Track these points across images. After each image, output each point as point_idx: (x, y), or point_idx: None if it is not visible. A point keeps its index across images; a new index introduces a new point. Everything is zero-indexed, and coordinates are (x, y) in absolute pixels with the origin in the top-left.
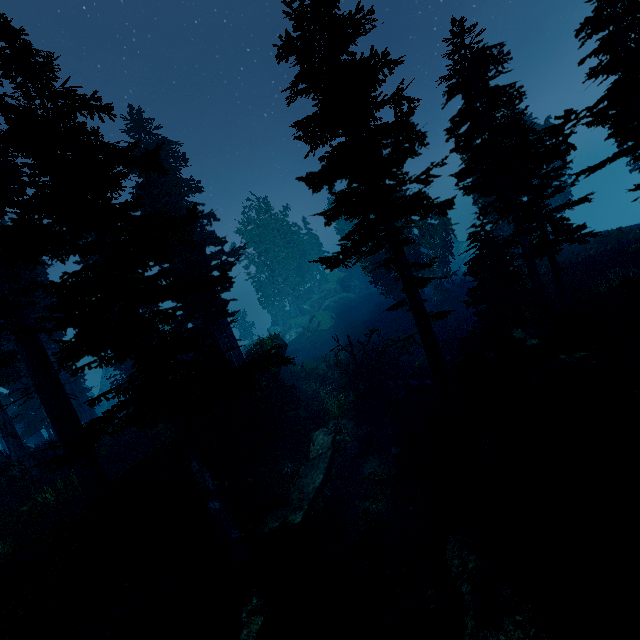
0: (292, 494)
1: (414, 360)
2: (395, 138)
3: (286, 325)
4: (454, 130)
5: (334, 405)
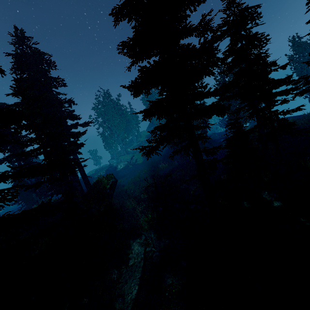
0: (116, 303)
1: (190, 190)
2: (198, 60)
3: (118, 159)
4: (225, 60)
5: (145, 221)
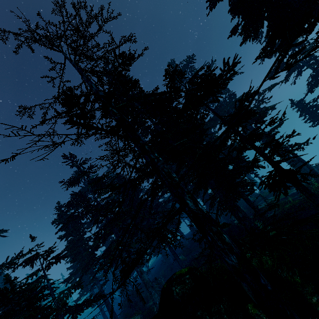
0: None
1: None
2: None
3: None
4: None
5: None
